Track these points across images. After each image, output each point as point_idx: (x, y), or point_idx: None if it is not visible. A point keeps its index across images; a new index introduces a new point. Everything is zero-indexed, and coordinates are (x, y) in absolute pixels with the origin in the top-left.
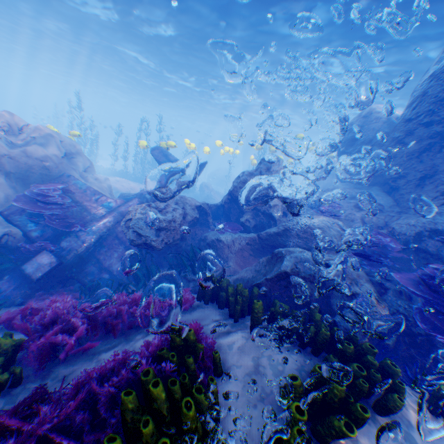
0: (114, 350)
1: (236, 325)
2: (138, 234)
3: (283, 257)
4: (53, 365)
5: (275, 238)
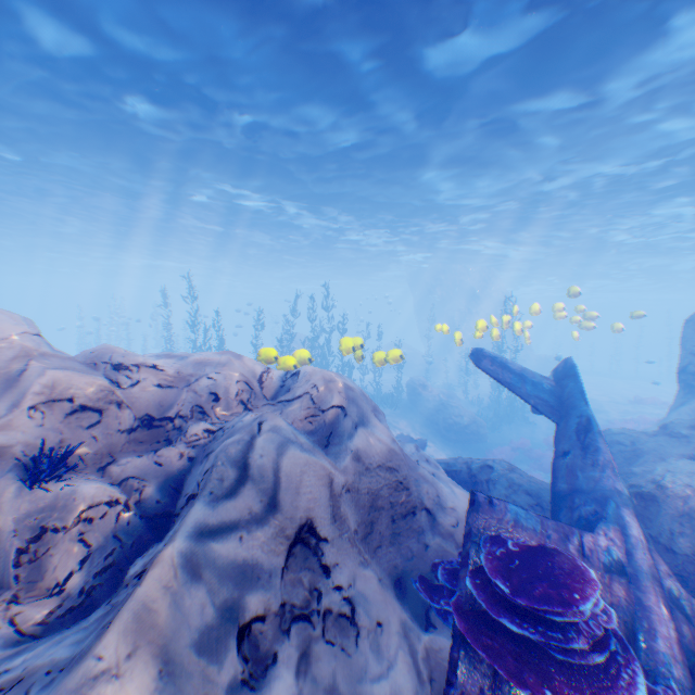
0: None
1: None
2: None
3: None
4: None
5: None
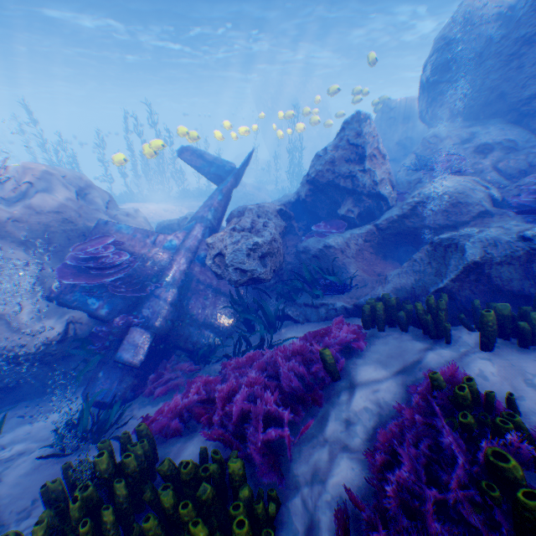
0: (332, 424)
1: (456, 347)
2: (241, 271)
3: (459, 245)
4: (284, 467)
5: (400, 223)
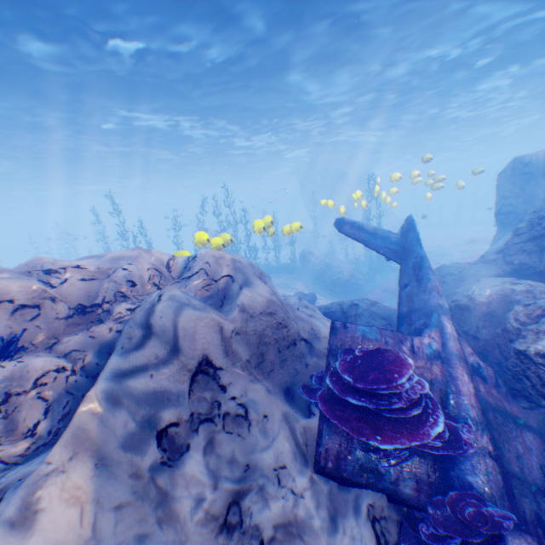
0: None
1: None
2: None
3: None
4: None
5: None
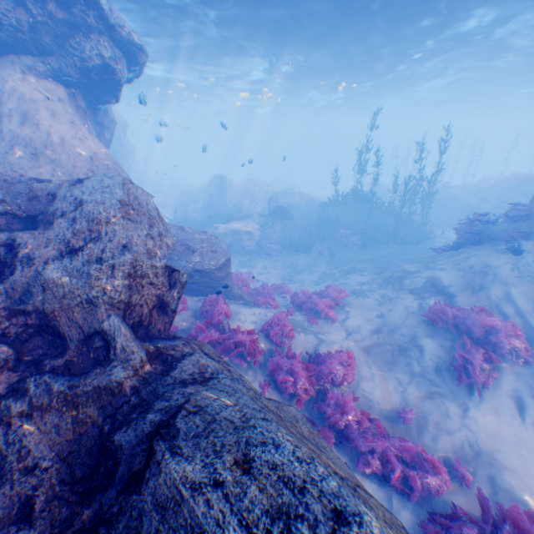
0: None
1: None
2: None
3: None
4: None
5: None
